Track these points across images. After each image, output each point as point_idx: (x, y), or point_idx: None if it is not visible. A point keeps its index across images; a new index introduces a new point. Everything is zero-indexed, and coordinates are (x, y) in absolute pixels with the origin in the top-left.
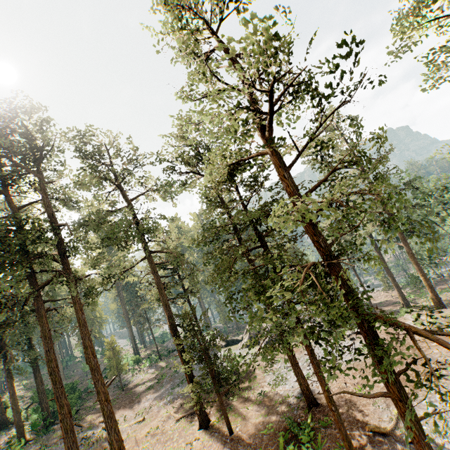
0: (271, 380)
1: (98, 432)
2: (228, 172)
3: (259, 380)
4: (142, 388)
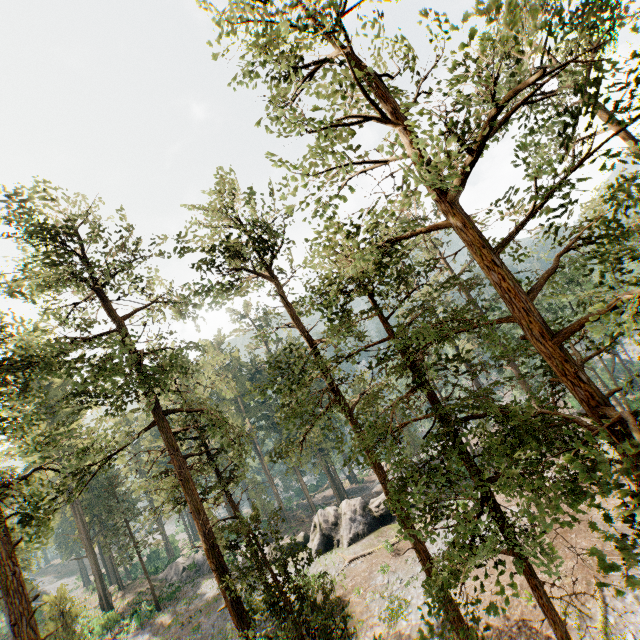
0: (381, 609)
1: None
2: None
3: (360, 615)
4: None
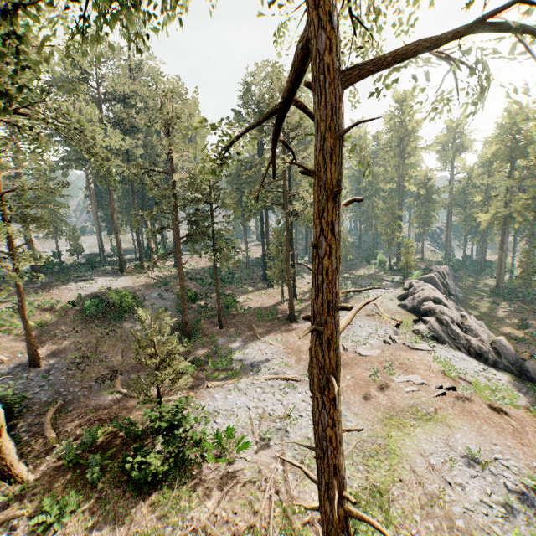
0: None
1: (303, 276)
2: (191, 179)
3: None
4: (345, 276)
